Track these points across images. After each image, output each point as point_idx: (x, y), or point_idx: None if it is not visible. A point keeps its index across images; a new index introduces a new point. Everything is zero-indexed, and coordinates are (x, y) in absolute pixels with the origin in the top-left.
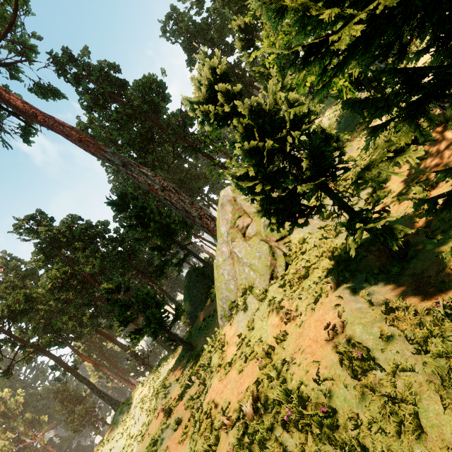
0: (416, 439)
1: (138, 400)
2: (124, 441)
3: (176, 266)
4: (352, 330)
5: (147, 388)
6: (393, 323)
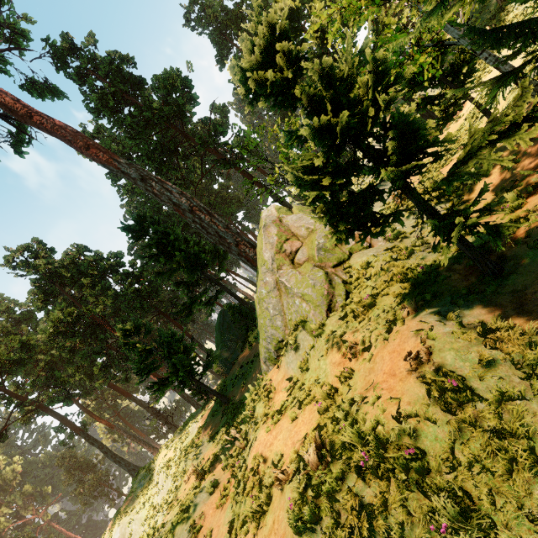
0: (533, 478)
1: (161, 465)
2: (146, 512)
3: (206, 305)
4: (442, 357)
5: (172, 450)
6: (494, 346)
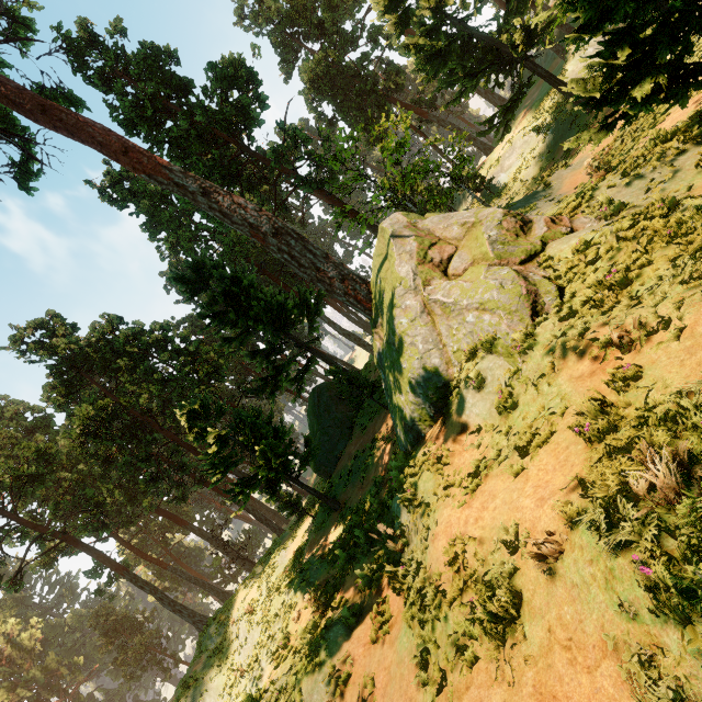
0: None
1: (241, 610)
2: (224, 678)
3: (294, 381)
4: None
5: (255, 589)
6: None
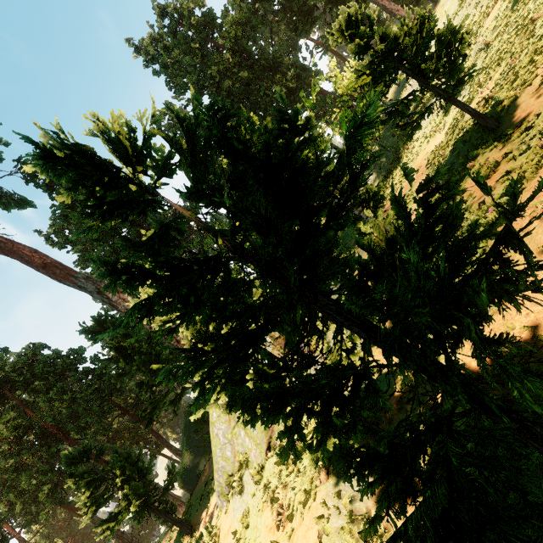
0: None
1: None
2: None
3: (171, 405)
4: None
5: None
6: None
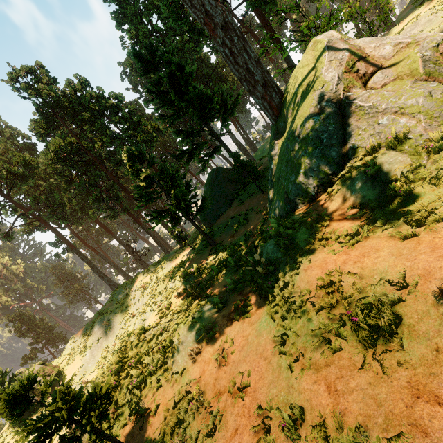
0: None
1: (138, 286)
2: (123, 315)
3: (202, 159)
4: None
5: (148, 277)
6: None
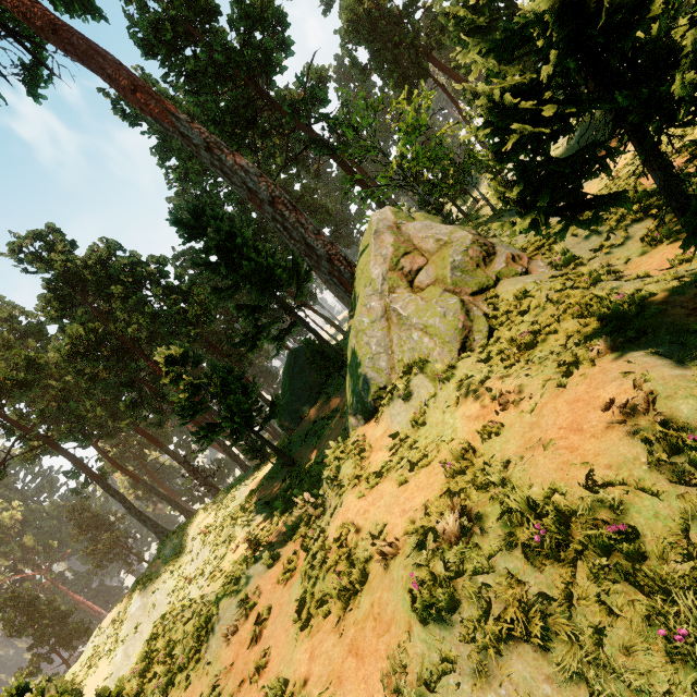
0: None
1: (198, 530)
2: (174, 582)
3: (274, 340)
4: (670, 407)
5: (212, 515)
6: None
